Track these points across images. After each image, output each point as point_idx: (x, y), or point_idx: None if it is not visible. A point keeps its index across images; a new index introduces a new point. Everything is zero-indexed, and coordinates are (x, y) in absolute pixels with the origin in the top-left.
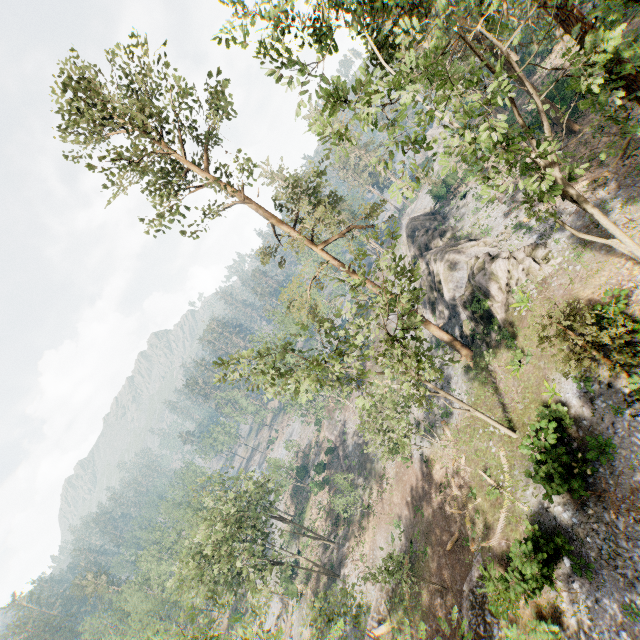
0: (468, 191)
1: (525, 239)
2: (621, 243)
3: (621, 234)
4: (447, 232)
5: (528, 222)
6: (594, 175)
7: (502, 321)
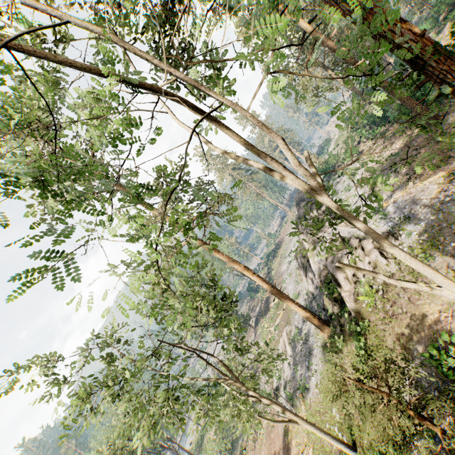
0: (346, 170)
1: (381, 225)
2: (448, 292)
3: (446, 282)
4: (323, 205)
5: (386, 207)
6: (451, 166)
7: (352, 309)
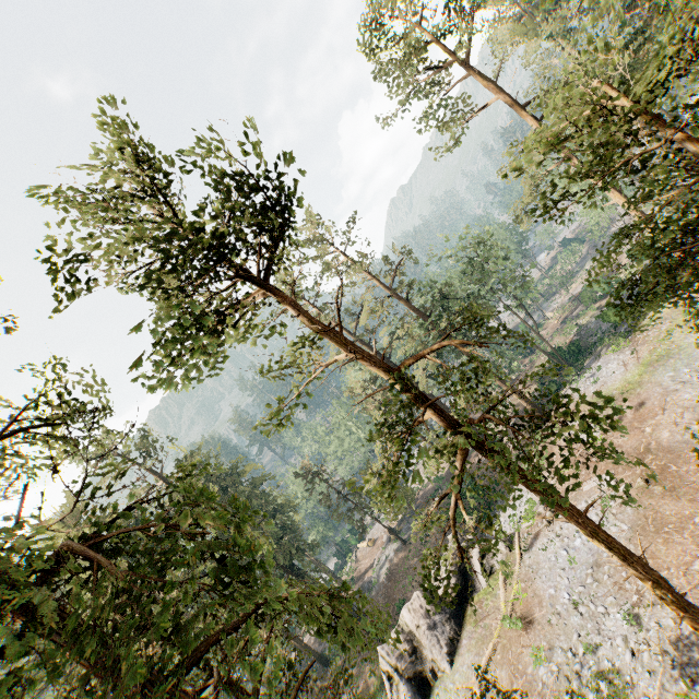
0: None
1: None
2: None
3: None
4: None
5: None
6: None
7: None
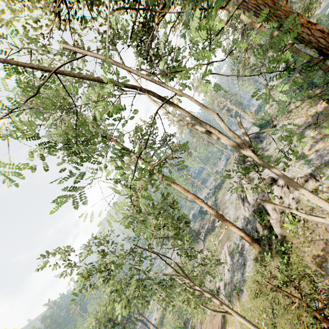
0: (278, 124)
1: (304, 168)
2: None
3: None
4: (258, 152)
5: (309, 155)
6: None
7: (279, 233)
